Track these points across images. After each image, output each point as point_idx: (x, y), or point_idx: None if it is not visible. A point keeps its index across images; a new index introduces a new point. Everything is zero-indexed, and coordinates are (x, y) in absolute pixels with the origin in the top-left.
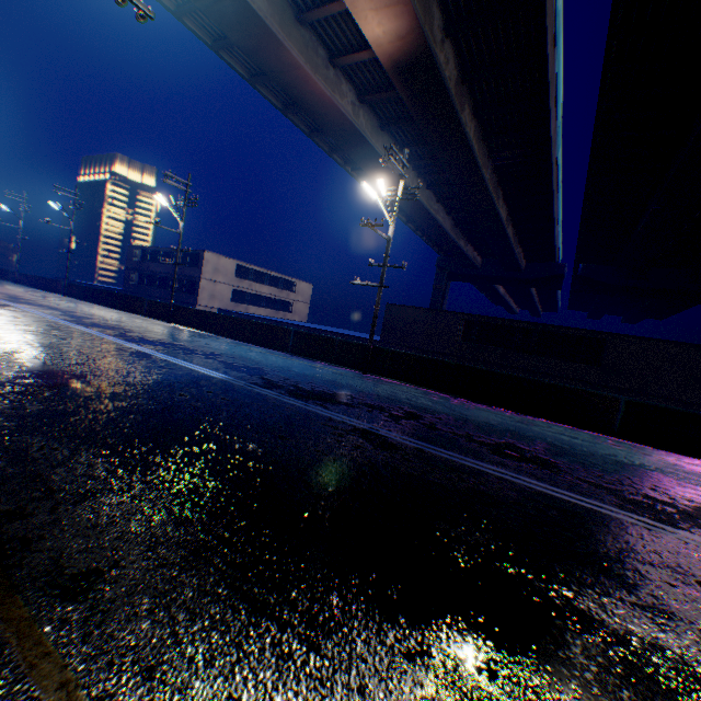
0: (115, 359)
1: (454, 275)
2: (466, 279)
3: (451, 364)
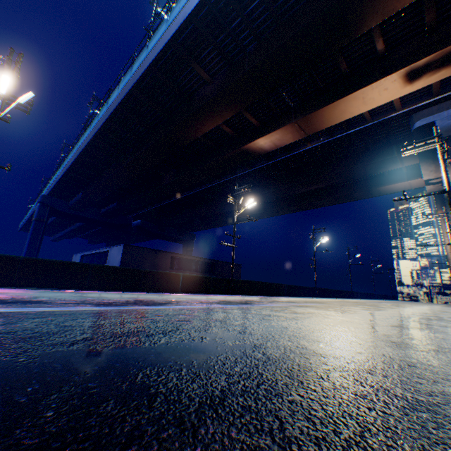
0: (337, 308)
1: (56, 212)
2: (67, 217)
3: (256, 282)
